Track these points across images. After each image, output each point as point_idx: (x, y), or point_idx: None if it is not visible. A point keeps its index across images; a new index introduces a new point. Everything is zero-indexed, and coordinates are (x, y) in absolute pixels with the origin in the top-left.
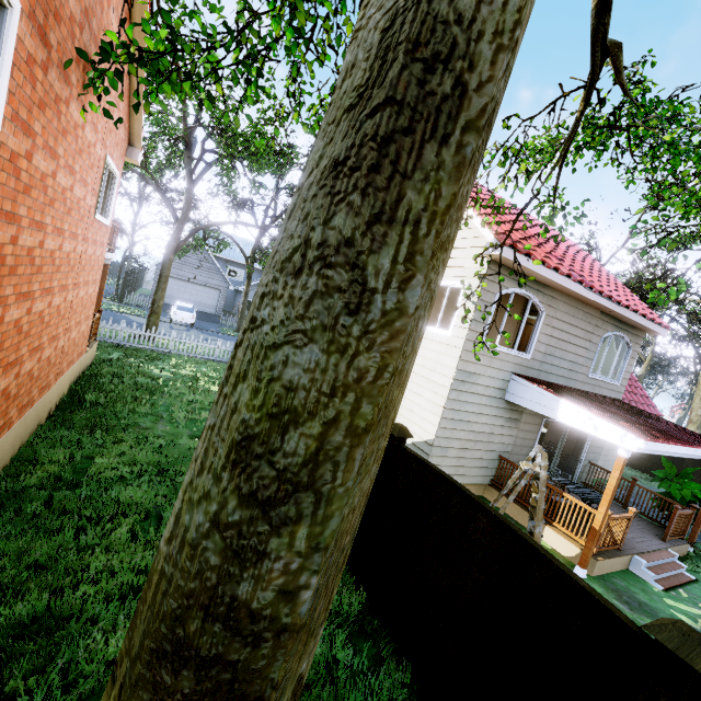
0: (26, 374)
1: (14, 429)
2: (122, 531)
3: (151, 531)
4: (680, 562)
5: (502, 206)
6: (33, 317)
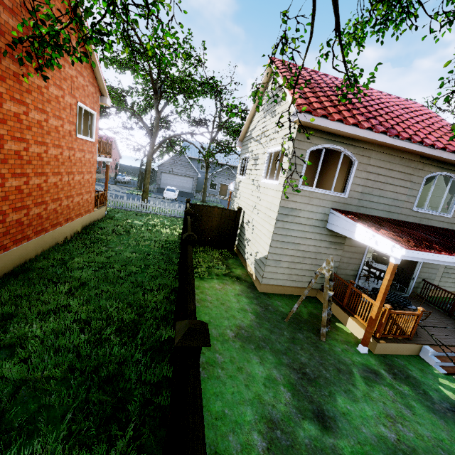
0: (36, 215)
1: (34, 242)
2: (62, 288)
3: (79, 290)
4: None
5: (332, 86)
6: (32, 186)
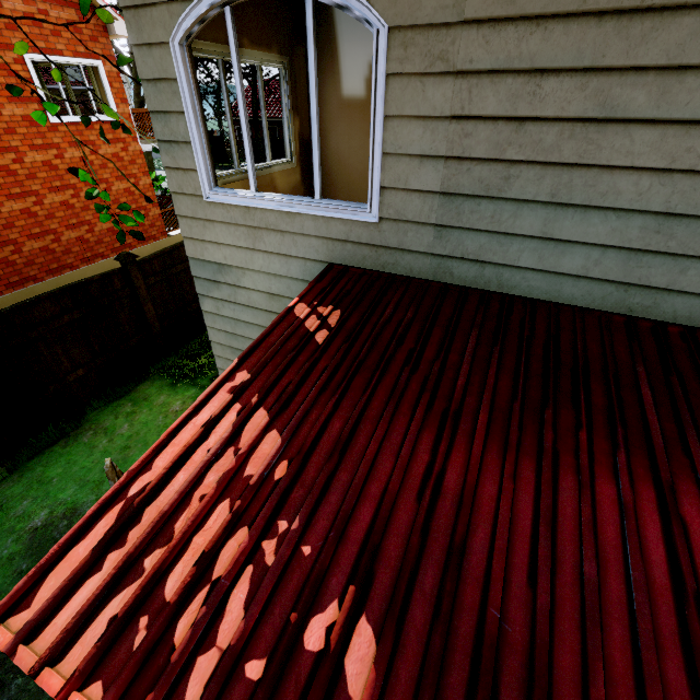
0: None
1: (11, 297)
2: None
3: None
4: None
5: None
6: None
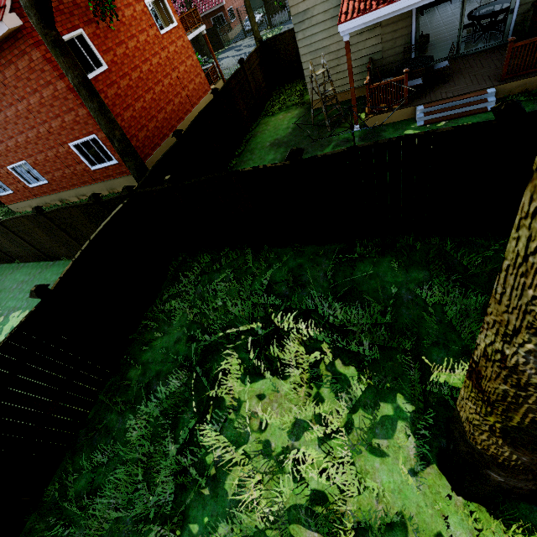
0: (171, 111)
1: (179, 128)
2: None
3: None
4: (493, 98)
5: None
6: (158, 94)
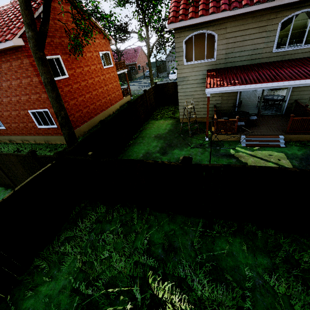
0: (98, 105)
1: (101, 114)
2: None
3: None
4: (283, 140)
5: None
6: (94, 95)
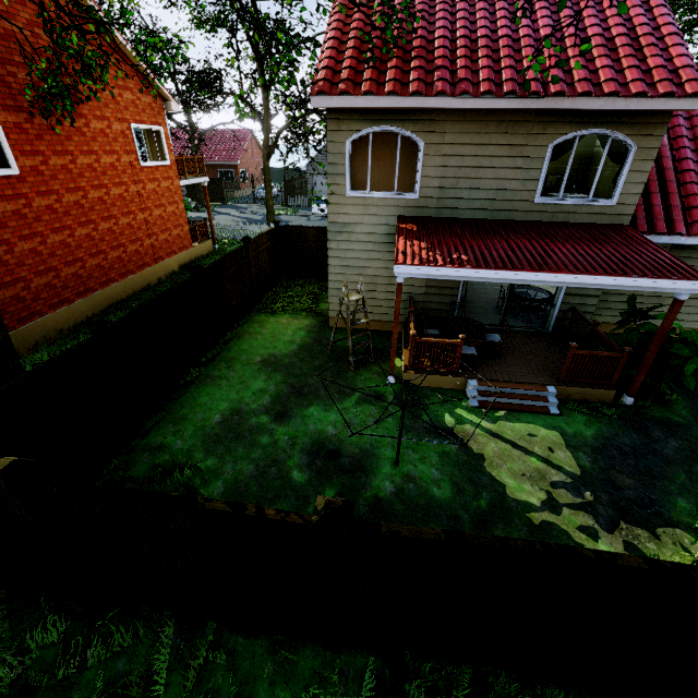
0: (115, 258)
1: (121, 284)
2: None
3: None
4: (554, 398)
5: (416, 11)
6: (102, 231)
